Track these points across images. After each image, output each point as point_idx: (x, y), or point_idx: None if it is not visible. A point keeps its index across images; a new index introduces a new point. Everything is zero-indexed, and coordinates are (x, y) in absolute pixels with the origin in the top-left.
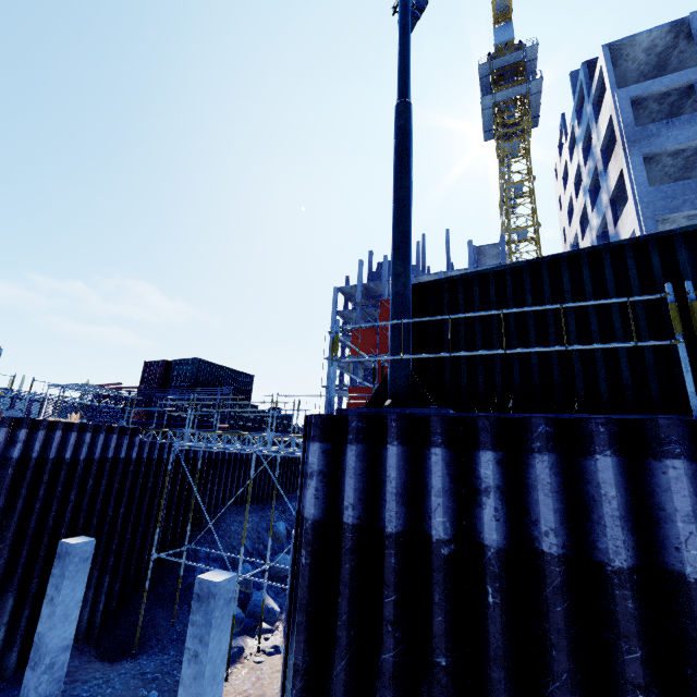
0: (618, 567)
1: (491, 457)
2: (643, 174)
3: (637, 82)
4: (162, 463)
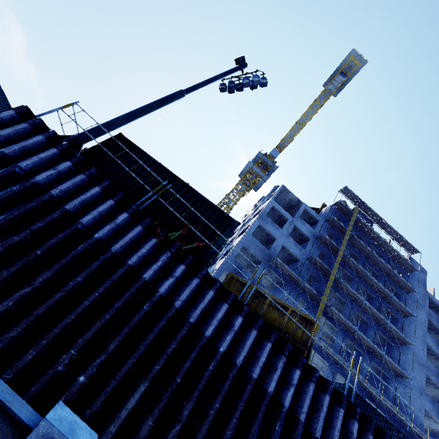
0: (65, 207)
1: (69, 164)
2: (254, 229)
3: (282, 206)
4: None
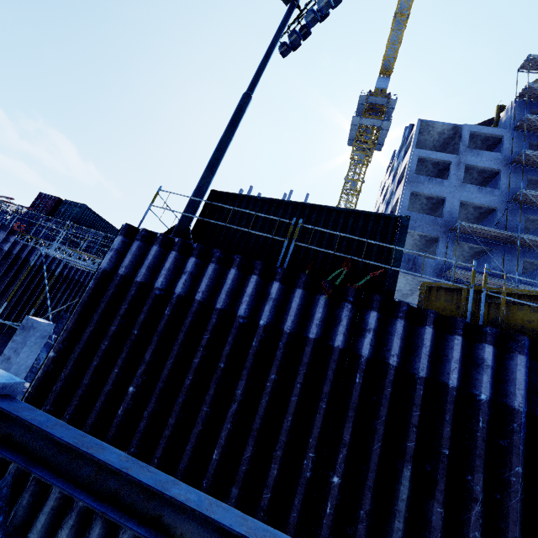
0: (217, 308)
1: (194, 260)
2: (407, 202)
3: (431, 149)
4: (27, 263)
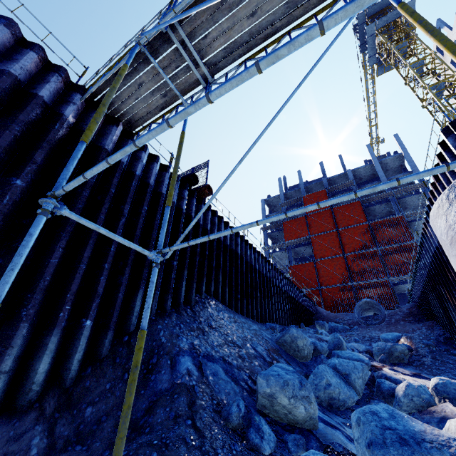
0: None
1: None
2: None
3: None
4: (119, 166)
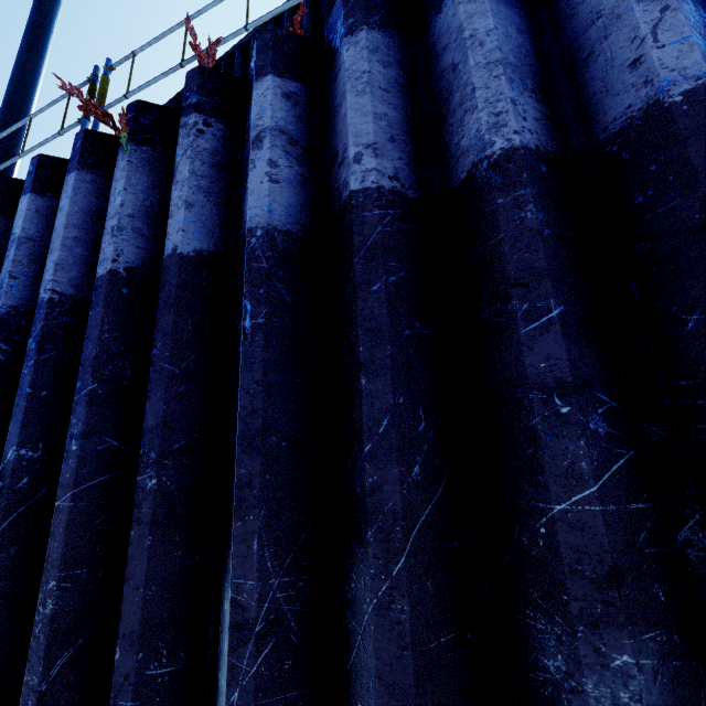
0: None
1: None
2: None
3: None
4: None
